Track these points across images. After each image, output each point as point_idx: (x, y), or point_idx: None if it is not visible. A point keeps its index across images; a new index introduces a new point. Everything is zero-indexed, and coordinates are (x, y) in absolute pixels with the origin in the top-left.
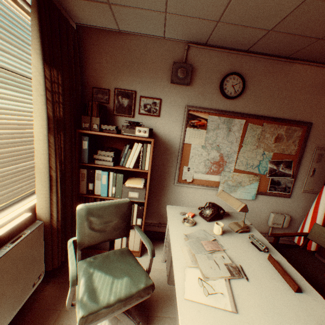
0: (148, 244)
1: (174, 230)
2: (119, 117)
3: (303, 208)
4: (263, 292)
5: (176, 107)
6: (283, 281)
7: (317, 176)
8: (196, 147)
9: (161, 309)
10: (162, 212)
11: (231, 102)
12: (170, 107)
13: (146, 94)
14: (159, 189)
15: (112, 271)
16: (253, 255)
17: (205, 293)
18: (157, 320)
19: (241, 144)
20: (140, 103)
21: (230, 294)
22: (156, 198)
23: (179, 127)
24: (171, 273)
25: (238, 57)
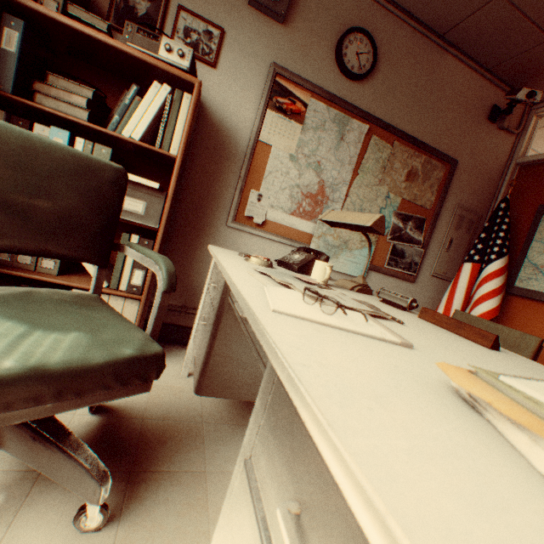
0: (161, 259)
1: (228, 259)
2: (120, 36)
3: (429, 304)
4: (441, 339)
5: (252, 60)
6: (460, 337)
7: (453, 253)
8: (281, 155)
9: (171, 457)
10: (194, 282)
11: (350, 87)
12: (240, 56)
13: (193, 8)
14: (193, 229)
15: (32, 318)
16: (393, 310)
17: (326, 314)
18: (158, 479)
19: (357, 171)
20: (177, 22)
21: (383, 326)
22: (185, 249)
23: (253, 105)
24: (209, 366)
25: (373, 6)
